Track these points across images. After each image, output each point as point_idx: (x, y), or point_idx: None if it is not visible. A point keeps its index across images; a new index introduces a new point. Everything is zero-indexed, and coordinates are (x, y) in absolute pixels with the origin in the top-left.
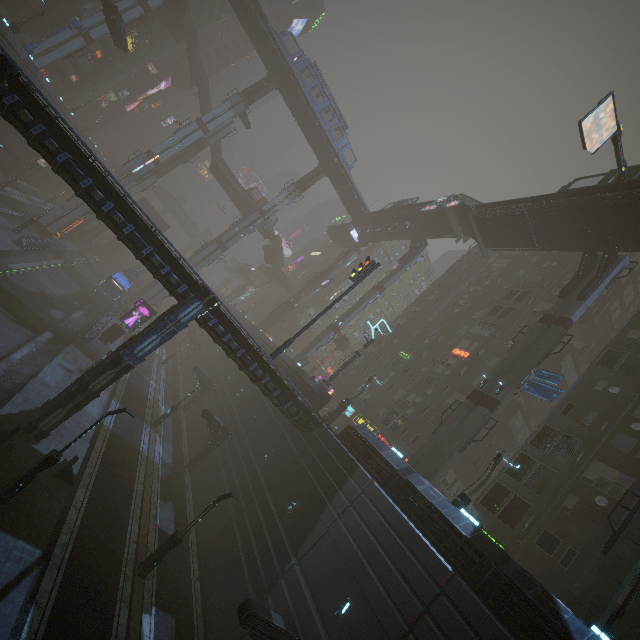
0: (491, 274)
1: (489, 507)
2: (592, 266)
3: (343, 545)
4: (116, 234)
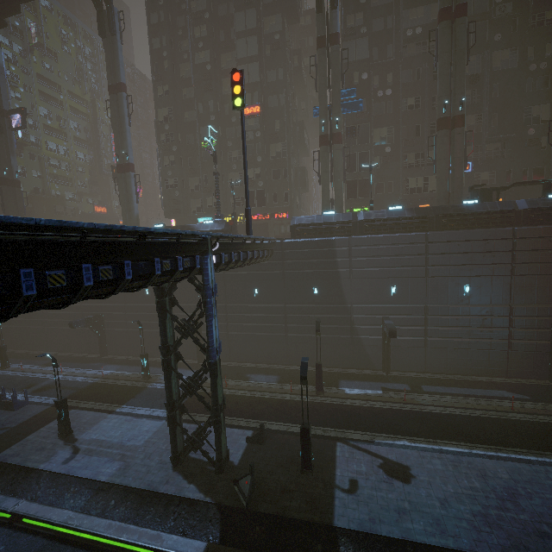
0: (200, 1)
1: (353, 197)
2: None
3: (369, 275)
4: (101, 295)
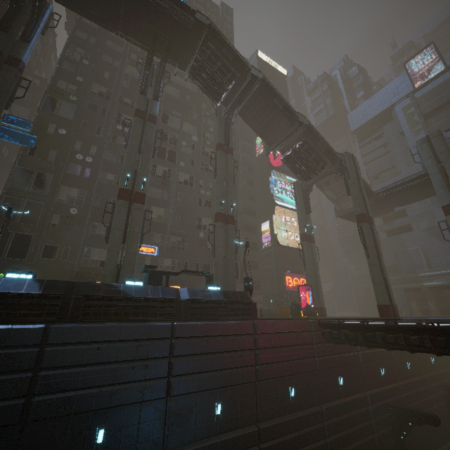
0: None
1: None
2: (24, 2)
3: None
4: None
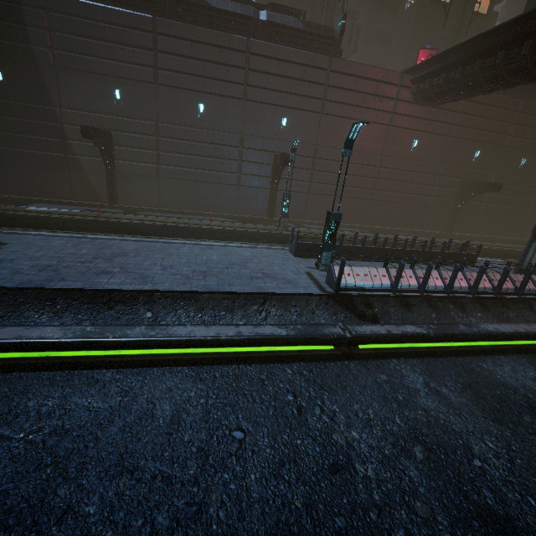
0: None
1: None
2: None
3: (80, 64)
4: None
